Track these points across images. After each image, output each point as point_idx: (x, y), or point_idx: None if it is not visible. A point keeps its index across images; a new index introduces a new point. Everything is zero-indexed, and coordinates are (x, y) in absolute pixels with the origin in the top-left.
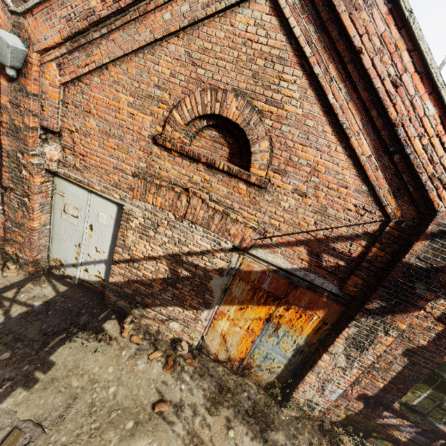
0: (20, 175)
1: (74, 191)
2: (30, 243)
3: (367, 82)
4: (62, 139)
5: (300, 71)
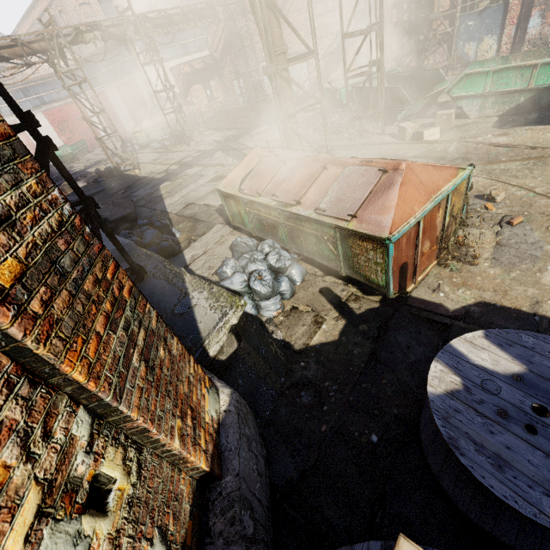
0: None
1: None
2: None
3: None
4: (286, 41)
5: None
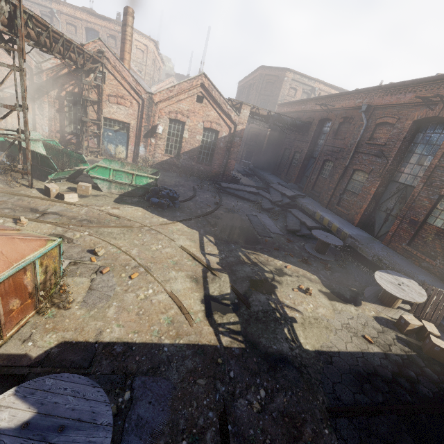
0: None
1: None
2: None
3: None
4: None
5: None
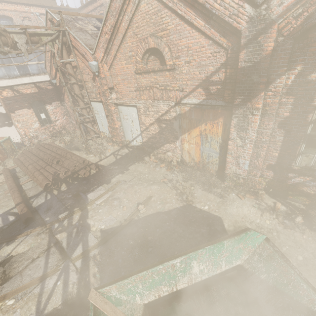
0: (108, 109)
1: (123, 109)
2: (118, 134)
3: None
4: (114, 89)
5: (166, 9)
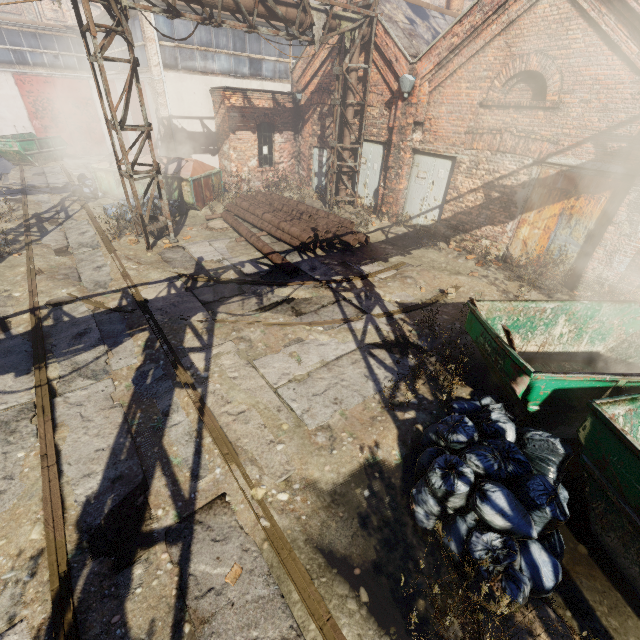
0: (399, 156)
1: (425, 161)
2: (396, 201)
3: (629, 6)
4: (424, 126)
5: (582, 20)
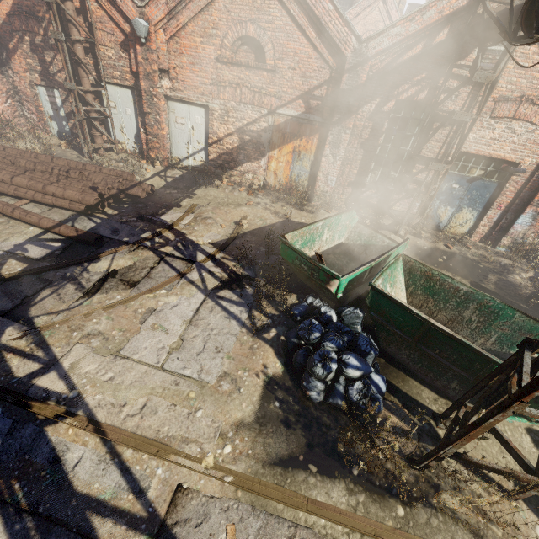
0: (153, 103)
1: (180, 107)
2: (163, 146)
3: (305, 0)
4: (170, 74)
5: (277, 2)
